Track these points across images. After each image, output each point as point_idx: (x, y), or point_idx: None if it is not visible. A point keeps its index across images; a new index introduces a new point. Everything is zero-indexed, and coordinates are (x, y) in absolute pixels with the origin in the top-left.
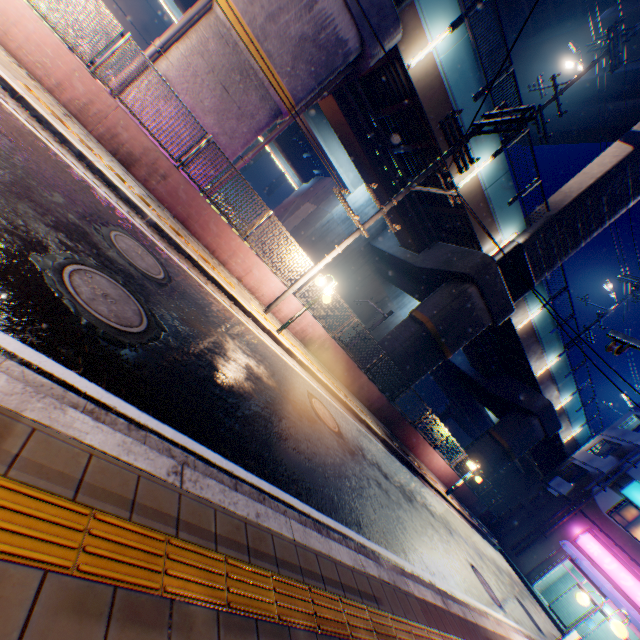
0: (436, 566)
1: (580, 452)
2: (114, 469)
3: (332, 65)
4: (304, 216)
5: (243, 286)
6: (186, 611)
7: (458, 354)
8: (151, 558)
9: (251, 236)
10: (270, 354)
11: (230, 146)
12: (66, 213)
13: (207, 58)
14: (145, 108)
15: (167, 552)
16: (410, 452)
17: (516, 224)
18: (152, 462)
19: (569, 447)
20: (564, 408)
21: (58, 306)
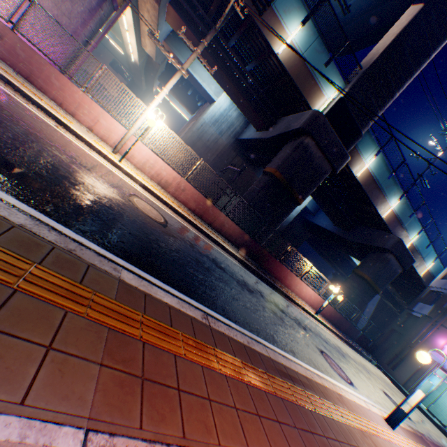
0: (248, 323)
1: (435, 281)
2: None
3: None
4: (188, 129)
5: (94, 135)
6: None
7: (324, 219)
8: None
9: (90, 88)
10: (91, 160)
11: (71, 26)
12: None
13: None
14: None
15: None
16: (280, 282)
17: (336, 83)
18: None
19: (427, 280)
20: (415, 245)
21: None
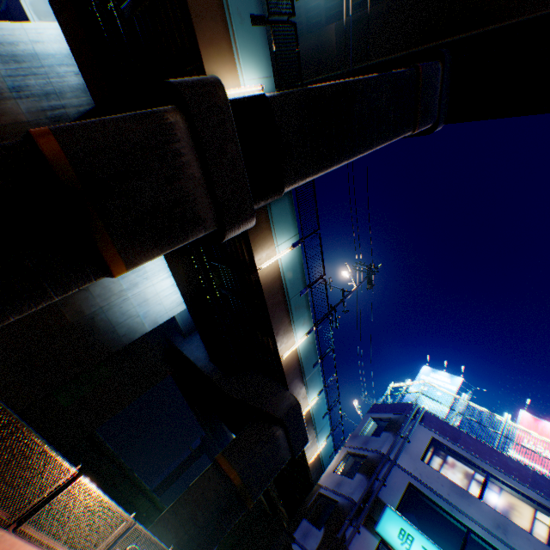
0: None
1: (328, 474)
2: None
3: None
4: None
5: None
6: None
7: (198, 346)
8: None
9: None
10: None
11: None
12: None
13: None
14: None
15: None
16: None
17: (263, 73)
18: None
19: (315, 469)
20: (312, 413)
21: None
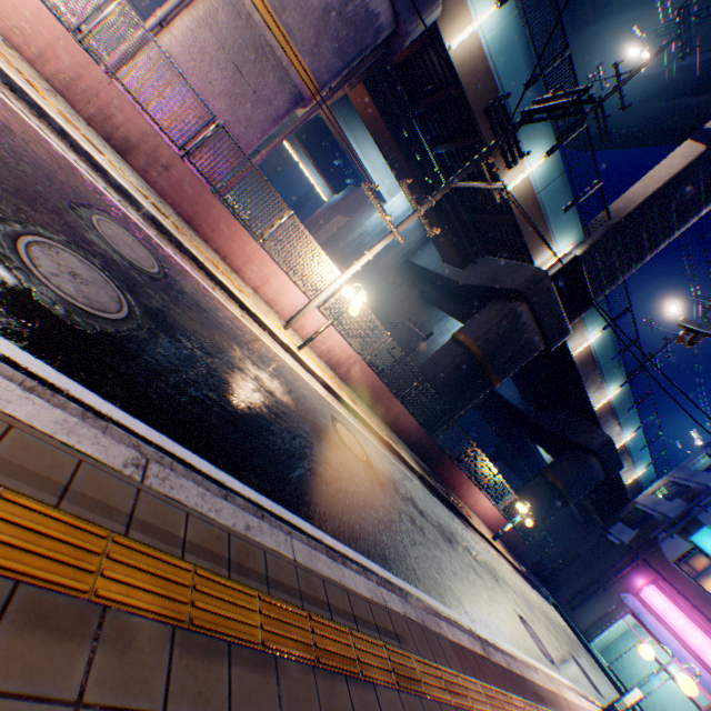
0: (477, 612)
1: (644, 495)
2: (43, 447)
3: (361, 43)
4: (334, 230)
5: (260, 298)
6: (125, 623)
7: (508, 386)
8: (81, 555)
9: (268, 239)
10: (288, 371)
11: (244, 137)
12: (34, 184)
13: (216, 32)
14: (142, 85)
15: (108, 551)
16: (452, 492)
17: (573, 234)
18: (103, 449)
19: (632, 490)
20: (626, 446)
21: (3, 272)
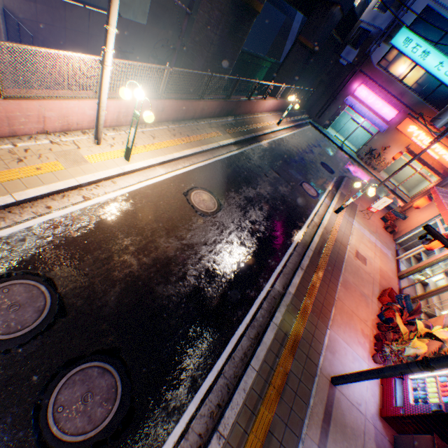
0: (291, 231)
1: (367, 13)
2: None
3: None
4: None
5: (54, 135)
6: None
7: None
8: None
9: (1, 89)
10: (146, 204)
11: None
12: None
13: None
14: None
15: None
16: (250, 116)
17: None
18: None
19: (359, 7)
20: None
21: None
